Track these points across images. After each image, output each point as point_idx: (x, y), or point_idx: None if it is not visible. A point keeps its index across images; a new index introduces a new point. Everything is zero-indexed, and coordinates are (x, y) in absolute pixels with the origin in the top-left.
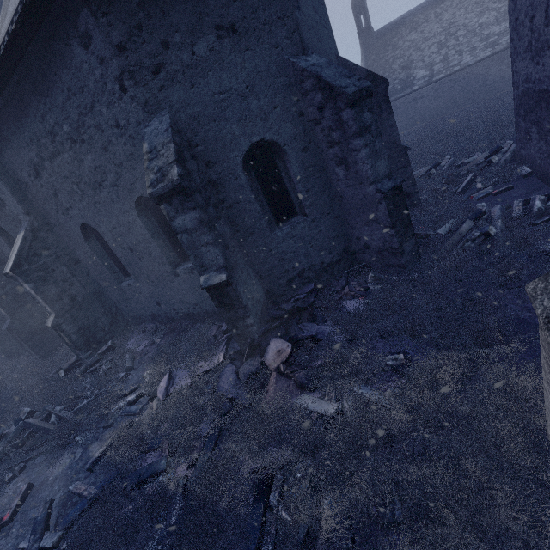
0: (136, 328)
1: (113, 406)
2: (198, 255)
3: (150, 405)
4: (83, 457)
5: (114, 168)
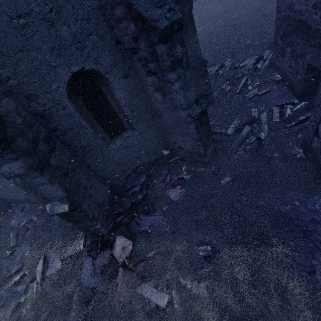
0: (16, 207)
1: (2, 289)
2: (37, 192)
3: (32, 284)
4: None
5: None
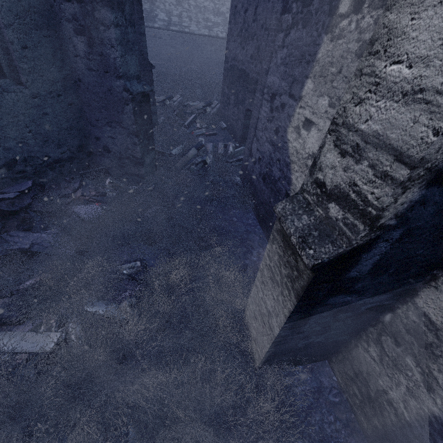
0: None
1: None
2: None
3: None
4: None
5: None
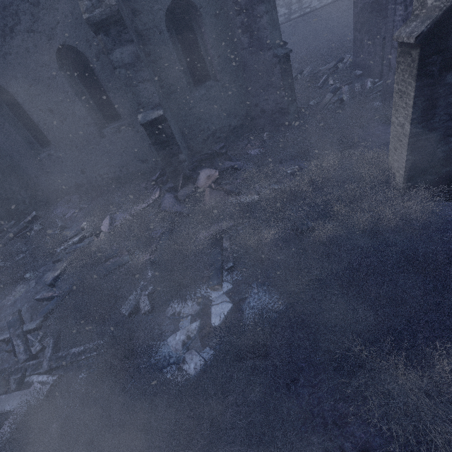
0: (58, 202)
1: (59, 246)
2: (135, 93)
3: (96, 240)
4: (40, 283)
5: (29, 8)
